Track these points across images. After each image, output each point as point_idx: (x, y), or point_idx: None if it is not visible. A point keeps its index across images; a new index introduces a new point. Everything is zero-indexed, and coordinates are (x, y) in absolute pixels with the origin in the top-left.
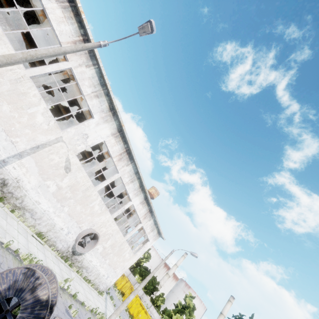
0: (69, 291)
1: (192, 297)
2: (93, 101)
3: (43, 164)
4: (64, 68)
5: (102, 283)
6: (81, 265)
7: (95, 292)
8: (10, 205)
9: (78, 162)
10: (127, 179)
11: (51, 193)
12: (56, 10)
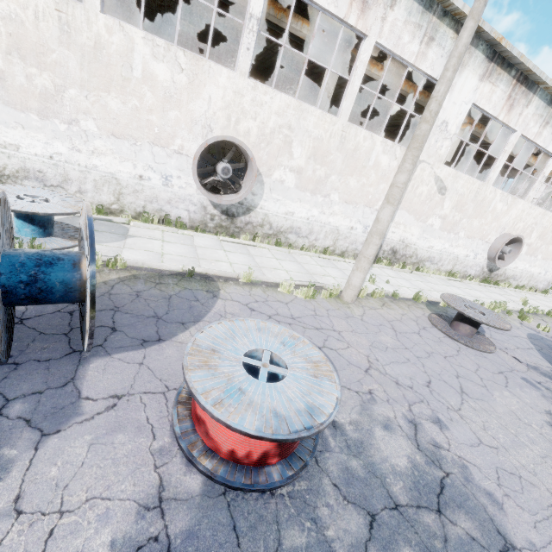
0: (541, 312)
1: None
2: (429, 56)
3: (414, 207)
4: (368, 56)
5: (540, 282)
6: (505, 277)
7: (539, 294)
8: (410, 265)
9: (449, 171)
10: (534, 129)
11: (437, 230)
12: None
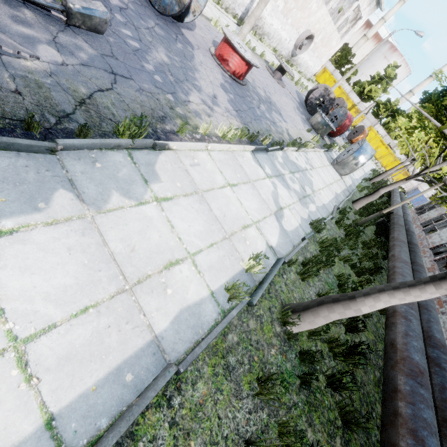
0: (303, 86)
1: (396, 67)
2: None
3: None
4: None
5: (309, 73)
6: (296, 63)
7: (305, 81)
8: (257, 36)
9: None
10: None
11: (279, 12)
12: None
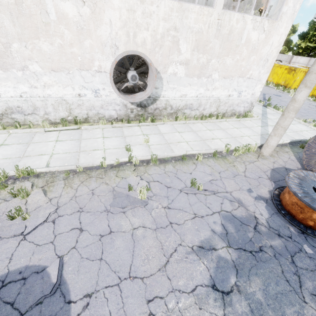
0: (135, 161)
1: None
2: None
3: None
4: None
5: (238, 105)
6: (174, 109)
7: (231, 120)
8: None
9: None
10: None
11: None
12: None
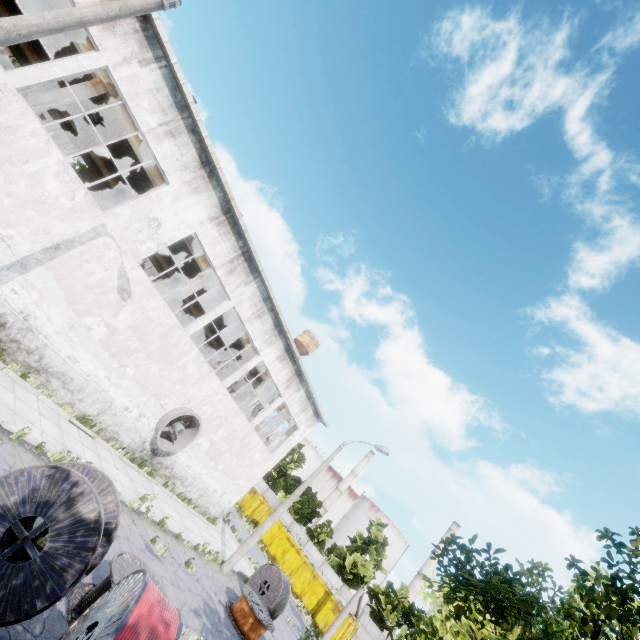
0: (150, 516)
1: (382, 525)
2: (165, 145)
3: (73, 283)
4: (91, 67)
5: (215, 505)
6: (172, 473)
7: (202, 519)
8: (18, 364)
9: (144, 279)
10: (248, 312)
11: (96, 341)
12: None
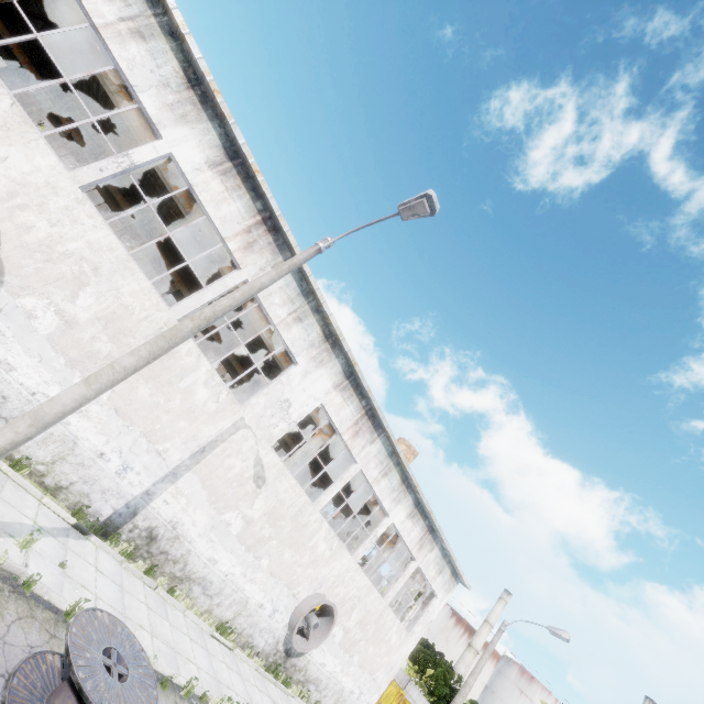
0: None
1: None
2: (293, 330)
3: (215, 482)
4: (234, 283)
5: None
6: (306, 676)
7: None
8: (166, 577)
9: (277, 461)
10: (375, 472)
11: (234, 537)
12: (211, 183)
